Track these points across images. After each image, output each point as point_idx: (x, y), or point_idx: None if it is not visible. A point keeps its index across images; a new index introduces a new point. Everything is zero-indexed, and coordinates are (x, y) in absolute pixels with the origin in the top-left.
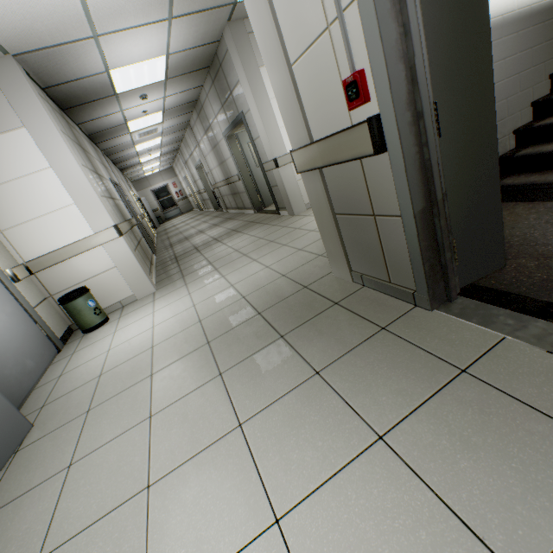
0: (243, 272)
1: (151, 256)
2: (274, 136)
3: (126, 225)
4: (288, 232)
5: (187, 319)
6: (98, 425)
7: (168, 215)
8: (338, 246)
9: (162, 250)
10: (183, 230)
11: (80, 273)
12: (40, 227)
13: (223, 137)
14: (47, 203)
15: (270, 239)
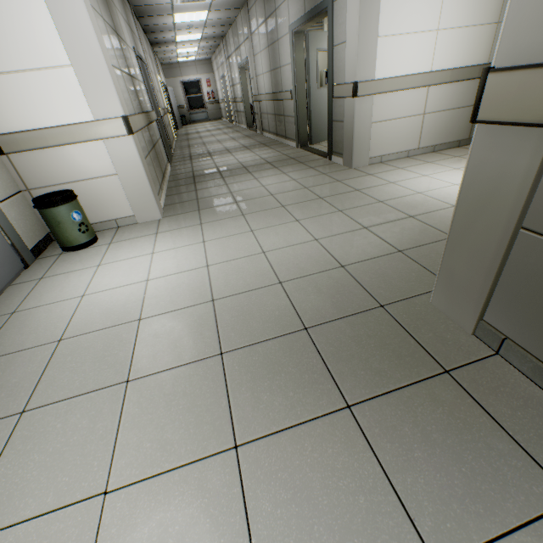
0: (280, 235)
1: (165, 165)
2: (366, 48)
3: (141, 118)
4: (344, 190)
5: (194, 287)
6: (25, 460)
7: (194, 117)
8: (481, 277)
9: (179, 159)
10: (207, 141)
11: (69, 170)
12: (18, 88)
13: (288, 32)
14: (30, 52)
15: (319, 194)
